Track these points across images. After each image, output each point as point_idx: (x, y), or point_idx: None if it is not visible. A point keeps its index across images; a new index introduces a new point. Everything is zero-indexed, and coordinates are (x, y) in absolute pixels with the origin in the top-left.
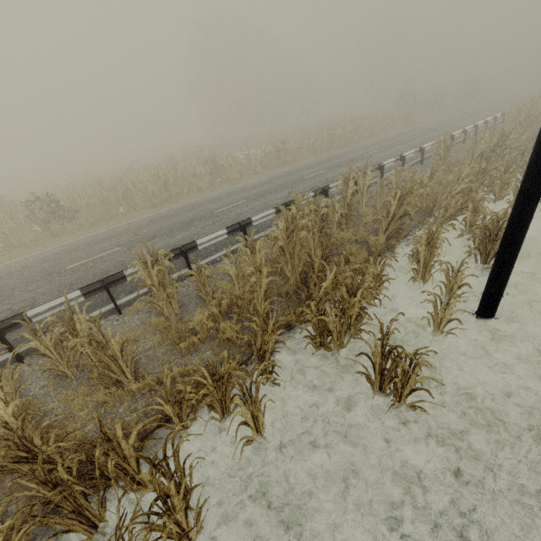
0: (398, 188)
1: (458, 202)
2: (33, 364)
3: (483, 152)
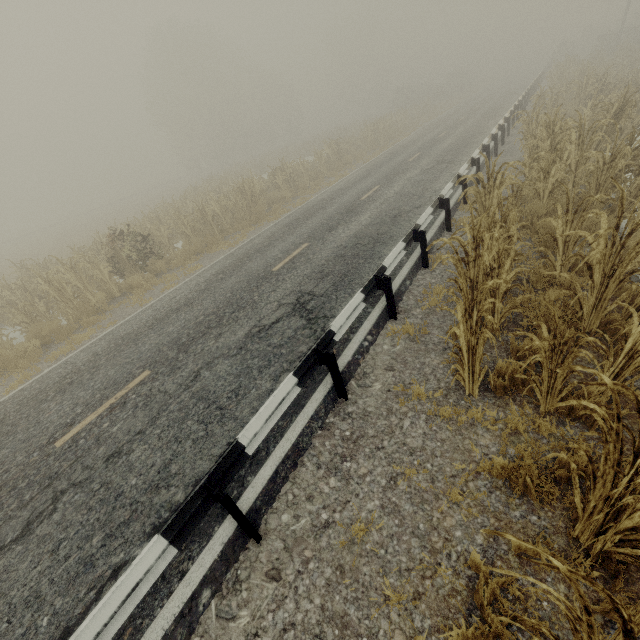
0: (611, 103)
1: (635, 120)
2: (410, 316)
3: (589, 95)
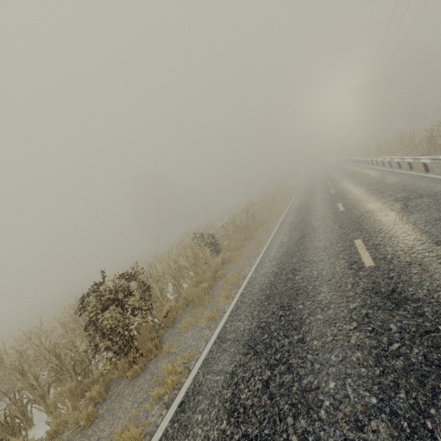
0: None
1: None
2: None
3: None
